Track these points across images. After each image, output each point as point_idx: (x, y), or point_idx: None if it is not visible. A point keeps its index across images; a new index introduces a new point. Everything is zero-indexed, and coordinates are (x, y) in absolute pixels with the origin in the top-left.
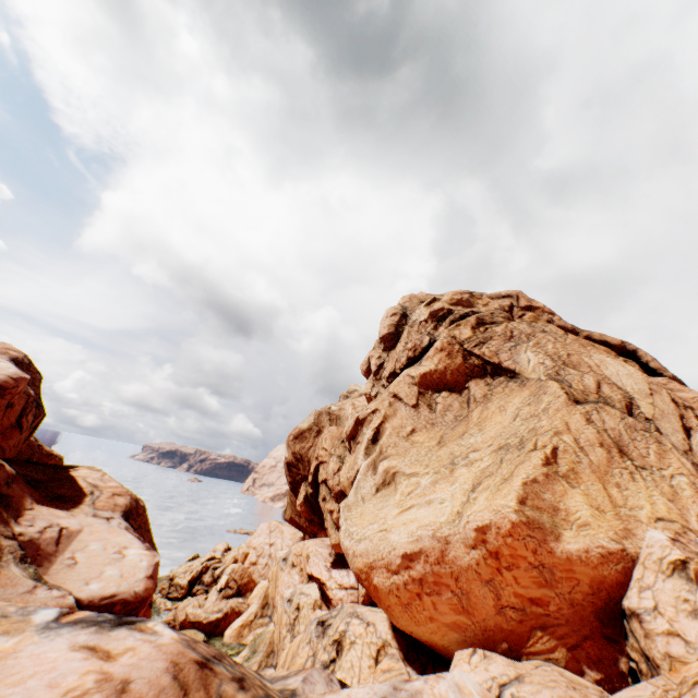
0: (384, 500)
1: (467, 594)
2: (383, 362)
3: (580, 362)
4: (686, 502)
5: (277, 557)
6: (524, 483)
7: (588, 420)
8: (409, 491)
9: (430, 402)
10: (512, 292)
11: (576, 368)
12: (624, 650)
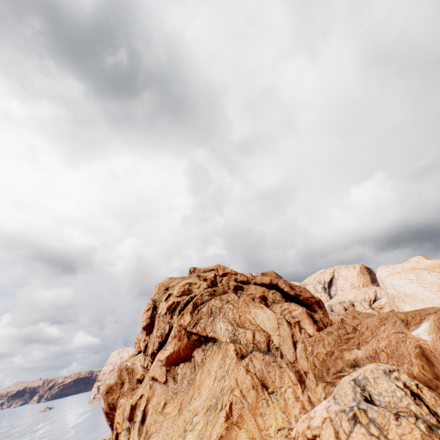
0: None
1: None
2: (147, 343)
3: (245, 319)
4: (290, 408)
5: None
6: None
7: (247, 370)
8: None
9: (174, 375)
10: (214, 267)
11: (243, 325)
12: None
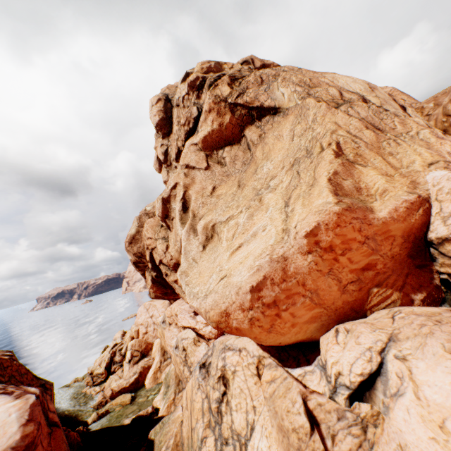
0: (213, 252)
1: (315, 292)
2: (167, 148)
3: (320, 83)
4: (437, 145)
5: (158, 323)
6: (329, 179)
7: (349, 115)
8: (232, 234)
9: (218, 160)
10: (247, 58)
11: (319, 87)
12: (433, 270)
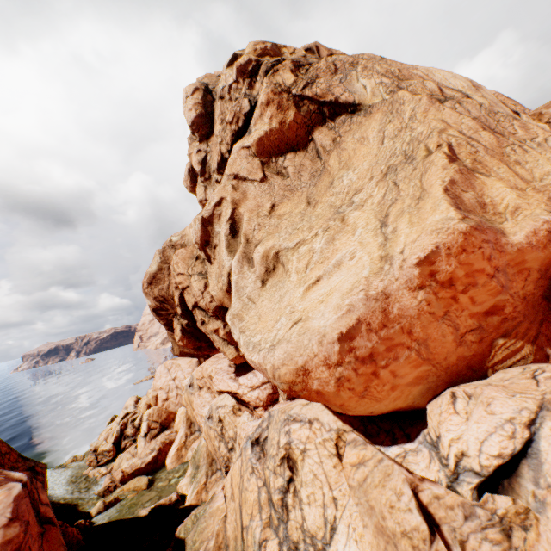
0: (278, 288)
1: (423, 343)
2: (205, 156)
3: (411, 75)
4: None
5: (184, 387)
6: (445, 189)
7: (458, 113)
8: (305, 264)
9: (278, 171)
10: (310, 45)
11: (411, 80)
12: None
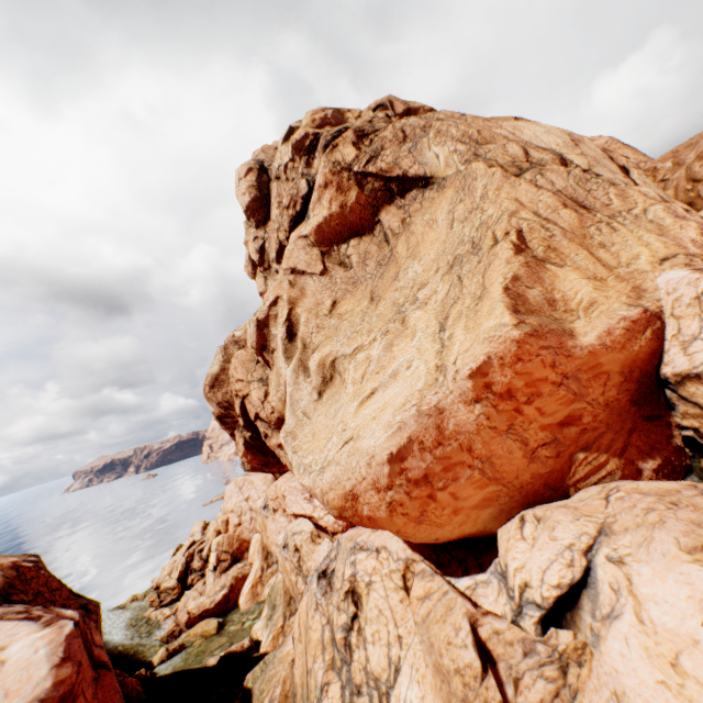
0: (334, 401)
1: (487, 461)
2: (263, 243)
3: (494, 136)
4: (675, 229)
5: (258, 509)
6: (505, 288)
7: (537, 187)
8: (361, 374)
9: (341, 260)
10: (382, 100)
11: (492, 143)
12: (671, 423)
